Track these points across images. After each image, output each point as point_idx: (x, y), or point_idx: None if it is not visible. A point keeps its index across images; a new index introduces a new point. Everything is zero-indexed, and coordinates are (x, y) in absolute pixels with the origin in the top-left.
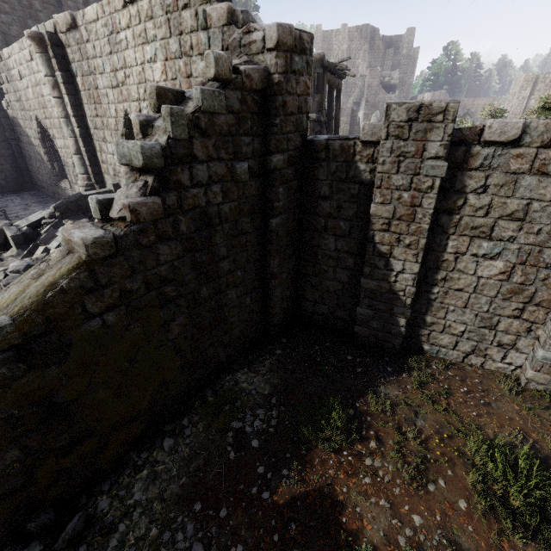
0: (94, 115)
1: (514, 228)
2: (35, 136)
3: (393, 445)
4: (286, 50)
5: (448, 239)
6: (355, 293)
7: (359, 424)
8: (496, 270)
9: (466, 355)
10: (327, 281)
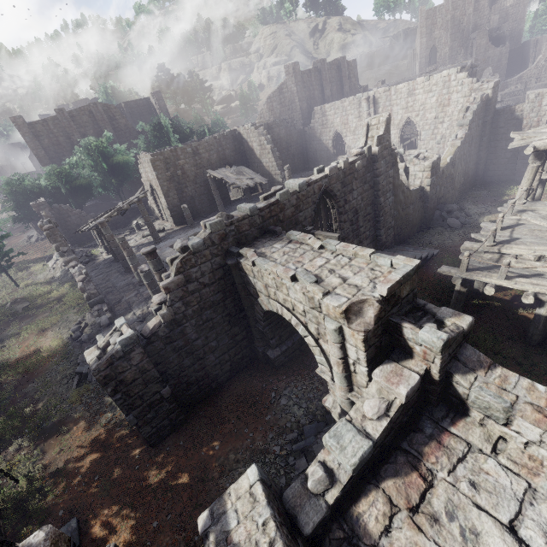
0: None
1: None
2: (328, 139)
3: None
4: (494, 88)
5: None
6: (514, 161)
7: None
8: None
9: None
10: (501, 160)
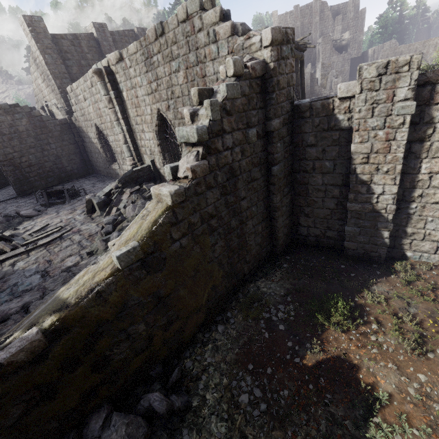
0: (135, 116)
1: None
2: (94, 137)
3: (391, 326)
4: (277, 44)
5: (421, 163)
6: (342, 216)
7: (360, 313)
8: None
9: None
10: (317, 210)
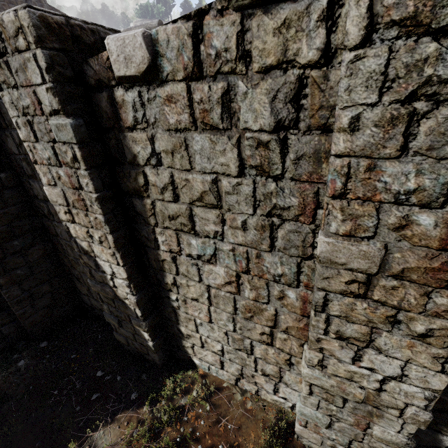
0: None
1: (214, 219)
2: None
3: None
4: None
5: (154, 232)
6: None
7: None
8: (220, 279)
9: (236, 378)
10: (84, 275)
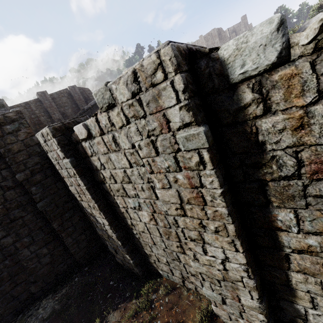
0: None
1: (132, 188)
2: None
3: None
4: None
5: (115, 199)
6: None
7: None
8: (147, 218)
9: (182, 280)
10: None
